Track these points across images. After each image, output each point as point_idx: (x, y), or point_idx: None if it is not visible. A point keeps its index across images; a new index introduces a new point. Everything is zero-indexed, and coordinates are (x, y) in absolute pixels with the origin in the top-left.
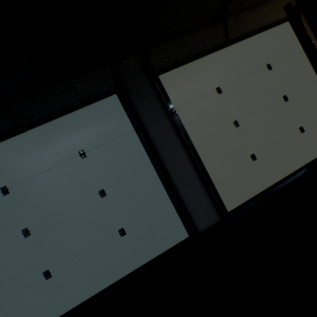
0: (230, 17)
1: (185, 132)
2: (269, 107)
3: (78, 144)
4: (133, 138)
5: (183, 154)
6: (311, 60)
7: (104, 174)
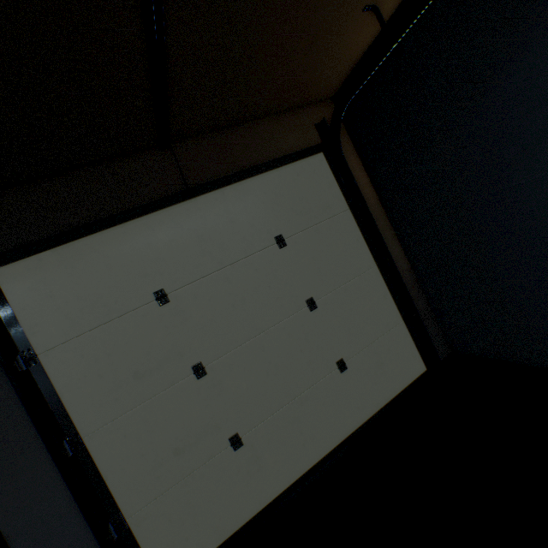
0: (202, 135)
1: (61, 406)
2: (277, 325)
3: None
4: None
5: (53, 464)
6: (363, 227)
7: None
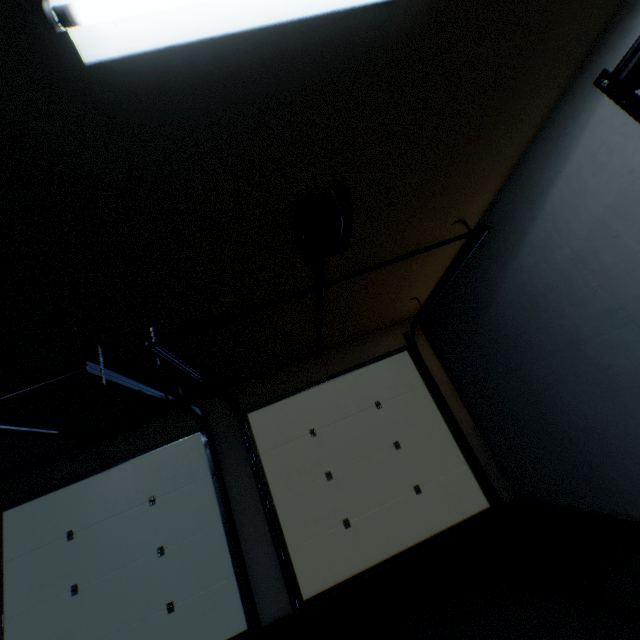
0: (337, 346)
1: (266, 481)
2: (374, 456)
3: (151, 488)
4: (208, 485)
5: (260, 510)
6: (435, 396)
7: (168, 526)
